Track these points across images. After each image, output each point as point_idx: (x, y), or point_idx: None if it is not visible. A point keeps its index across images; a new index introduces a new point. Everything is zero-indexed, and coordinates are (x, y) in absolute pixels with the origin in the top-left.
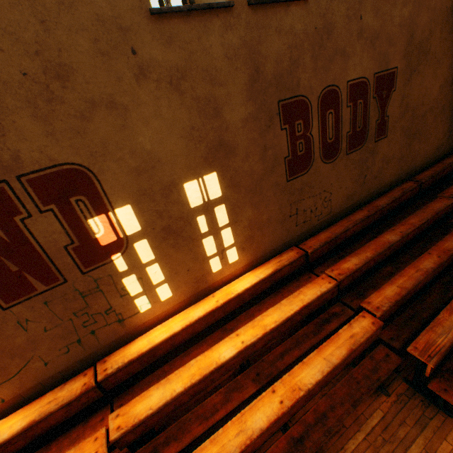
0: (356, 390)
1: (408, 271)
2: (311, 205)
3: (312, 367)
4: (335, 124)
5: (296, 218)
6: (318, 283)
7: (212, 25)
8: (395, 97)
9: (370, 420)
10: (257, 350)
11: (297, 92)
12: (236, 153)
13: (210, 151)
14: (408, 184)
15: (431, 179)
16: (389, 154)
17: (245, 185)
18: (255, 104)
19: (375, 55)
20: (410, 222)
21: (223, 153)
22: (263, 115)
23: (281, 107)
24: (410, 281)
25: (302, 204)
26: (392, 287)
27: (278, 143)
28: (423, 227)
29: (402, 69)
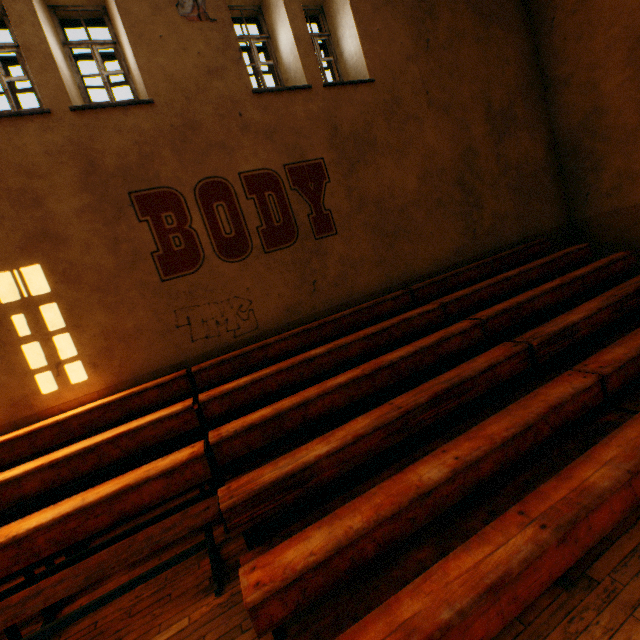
0: (116, 556)
1: (308, 390)
2: (215, 315)
3: (56, 509)
4: (232, 218)
5: (190, 330)
6: (172, 407)
7: (27, 128)
8: (334, 189)
9: (161, 635)
10: (29, 494)
11: (159, 184)
12: (70, 245)
13: (30, 241)
14: (394, 293)
15: (434, 286)
16: (354, 256)
17: (89, 281)
18: (95, 195)
19: (279, 147)
20: (359, 333)
21: (50, 244)
22: (109, 206)
23: (135, 198)
24: (295, 400)
25: (198, 312)
26: (267, 409)
27: (138, 236)
28: (383, 340)
29: (333, 159)
